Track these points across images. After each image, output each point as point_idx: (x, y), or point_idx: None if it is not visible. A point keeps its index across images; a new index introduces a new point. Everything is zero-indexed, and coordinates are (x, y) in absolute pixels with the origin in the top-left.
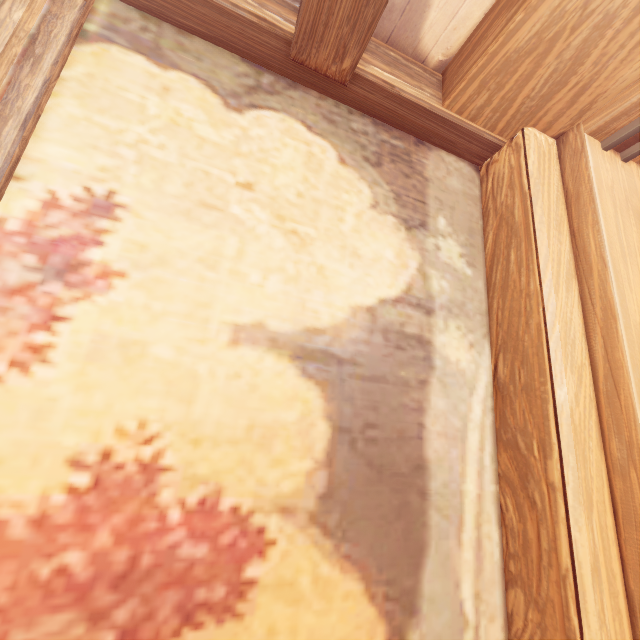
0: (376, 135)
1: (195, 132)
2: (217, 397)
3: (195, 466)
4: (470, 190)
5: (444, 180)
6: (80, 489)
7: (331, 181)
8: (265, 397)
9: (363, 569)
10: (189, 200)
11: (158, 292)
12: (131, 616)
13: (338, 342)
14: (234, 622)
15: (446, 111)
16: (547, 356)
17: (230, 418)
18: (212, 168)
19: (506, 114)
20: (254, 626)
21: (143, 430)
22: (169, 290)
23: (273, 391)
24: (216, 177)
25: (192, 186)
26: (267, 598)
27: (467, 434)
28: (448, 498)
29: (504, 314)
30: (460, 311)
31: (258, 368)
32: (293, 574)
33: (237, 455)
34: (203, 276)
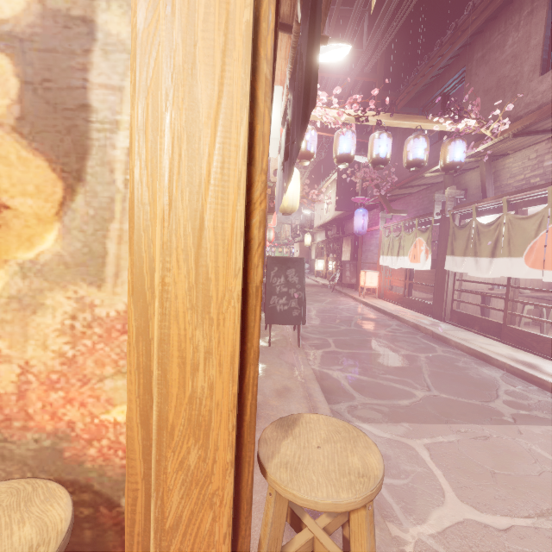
0: None
1: None
2: None
3: None
4: None
5: None
6: None
7: None
8: None
9: (47, 156)
10: None
11: None
12: None
13: (19, 27)
14: None
15: None
16: None
17: None
18: None
19: None
20: None
21: None
22: None
23: None
24: None
25: None
26: None
27: (125, 86)
28: (107, 125)
29: None
30: None
31: None
32: (6, 154)
33: None
34: None
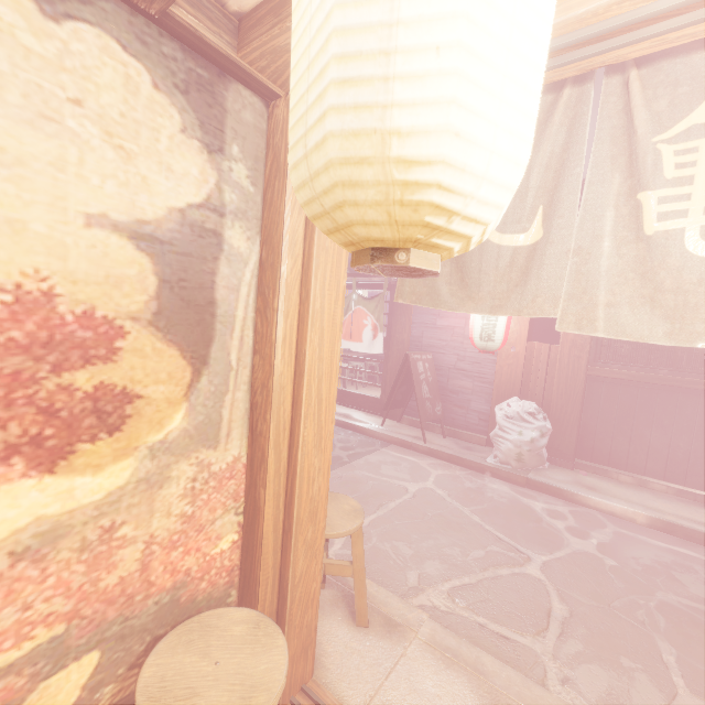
0: (185, 62)
1: (19, 41)
2: (83, 258)
3: (77, 295)
4: (260, 124)
5: (240, 113)
6: (8, 303)
7: (148, 105)
8: (115, 260)
9: (180, 346)
10: (30, 111)
11: (24, 186)
12: (57, 359)
13: (160, 230)
14: (113, 364)
15: (240, 61)
16: (281, 249)
17: (94, 271)
18: (43, 81)
19: (281, 78)
20: (124, 366)
21: (39, 274)
22: (32, 185)
23: (119, 257)
24: (49, 91)
25: (29, 98)
26: (129, 355)
27: (241, 288)
28: (227, 318)
29: (269, 222)
30: (243, 216)
31: (107, 243)
32: (142, 346)
33: (102, 291)
34: (56, 177)
